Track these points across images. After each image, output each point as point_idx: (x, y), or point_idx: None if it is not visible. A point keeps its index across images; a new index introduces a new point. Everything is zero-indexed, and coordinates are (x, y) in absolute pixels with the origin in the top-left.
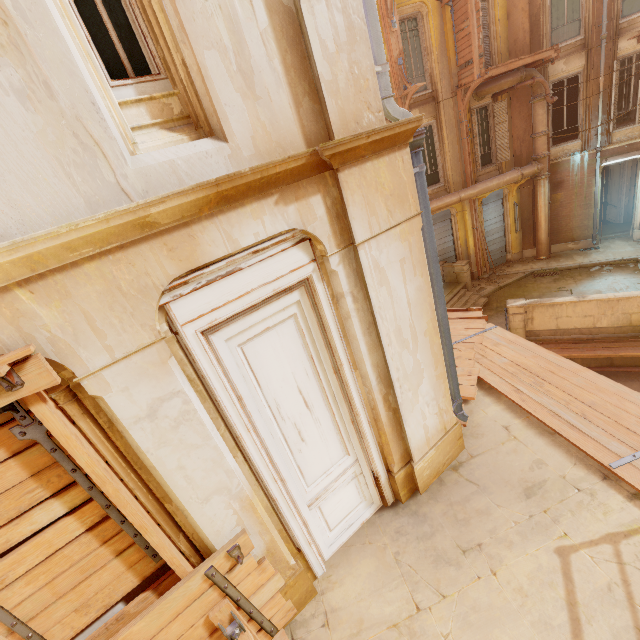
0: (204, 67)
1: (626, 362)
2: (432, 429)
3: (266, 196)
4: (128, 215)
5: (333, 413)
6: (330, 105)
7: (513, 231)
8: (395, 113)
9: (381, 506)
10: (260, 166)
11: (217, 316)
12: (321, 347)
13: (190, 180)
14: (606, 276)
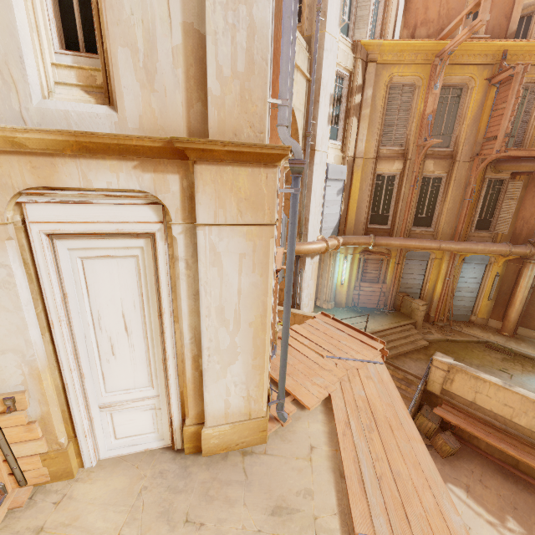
0: (115, 57)
1: (532, 472)
2: (235, 408)
3: (127, 159)
4: None
5: (148, 347)
6: (212, 114)
7: (486, 297)
8: (285, 140)
9: (170, 446)
10: (117, 135)
11: (62, 228)
12: (152, 291)
13: (77, 128)
14: None
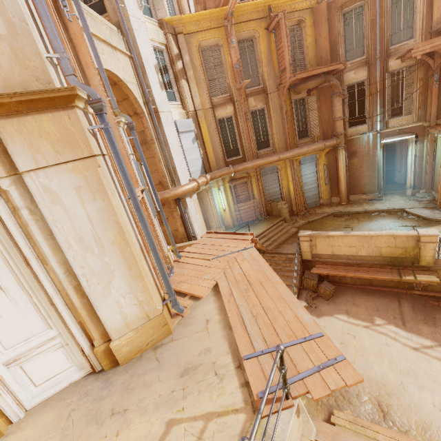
0: None
1: (380, 283)
2: (132, 316)
3: None
4: None
5: (30, 295)
6: None
7: (323, 183)
8: (77, 86)
9: (92, 371)
10: None
11: None
12: (10, 245)
13: None
14: (380, 219)
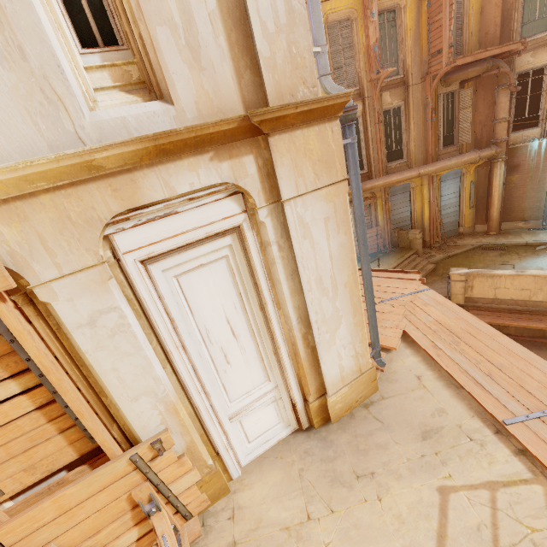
0: (156, 40)
1: None
2: (347, 369)
3: (202, 152)
4: (76, 158)
5: (257, 344)
6: (267, 78)
7: (467, 207)
8: (332, 89)
9: (297, 429)
10: (194, 126)
11: (154, 249)
12: (249, 286)
13: (138, 134)
14: None
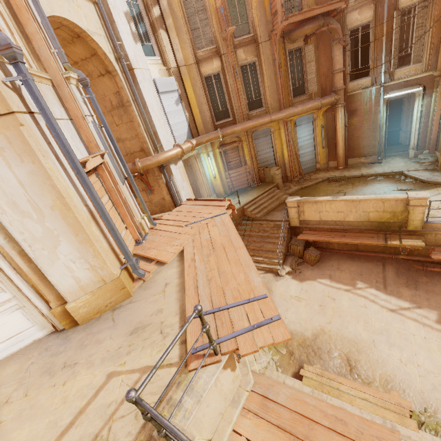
0: None
1: (367, 248)
2: (86, 280)
3: None
4: None
5: None
6: None
7: (320, 147)
8: None
9: (55, 330)
10: None
11: None
12: None
13: None
14: (375, 184)
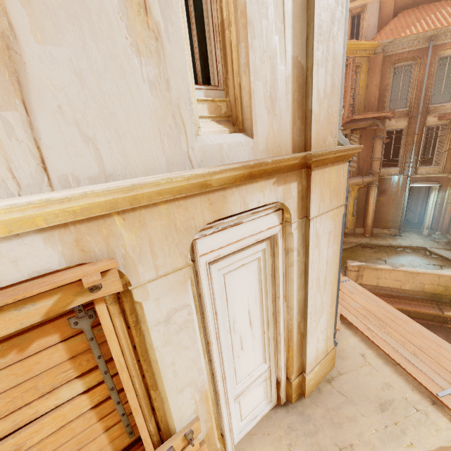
0: (253, 90)
1: (418, 315)
2: (320, 350)
3: (270, 178)
4: (200, 178)
5: (264, 331)
6: (313, 128)
7: (351, 215)
8: (340, 139)
9: (276, 404)
10: (277, 160)
11: (220, 253)
12: (269, 282)
13: (227, 158)
14: (407, 255)
